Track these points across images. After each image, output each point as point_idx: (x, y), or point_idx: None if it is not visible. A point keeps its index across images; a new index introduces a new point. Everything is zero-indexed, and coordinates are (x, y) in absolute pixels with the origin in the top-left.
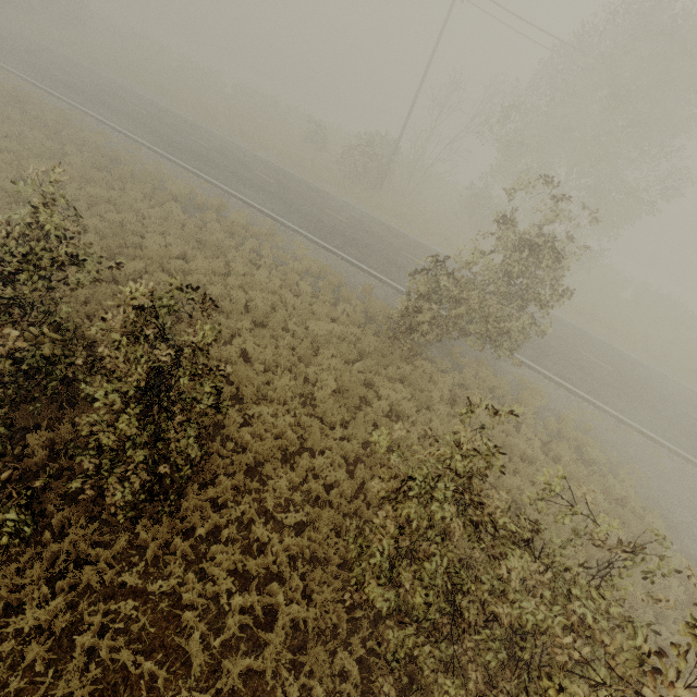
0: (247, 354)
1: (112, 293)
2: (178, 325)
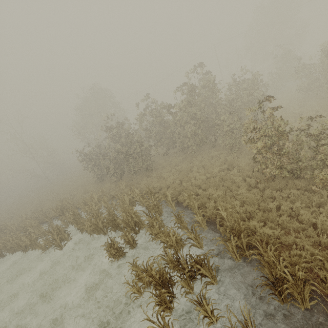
0: None
1: None
2: None
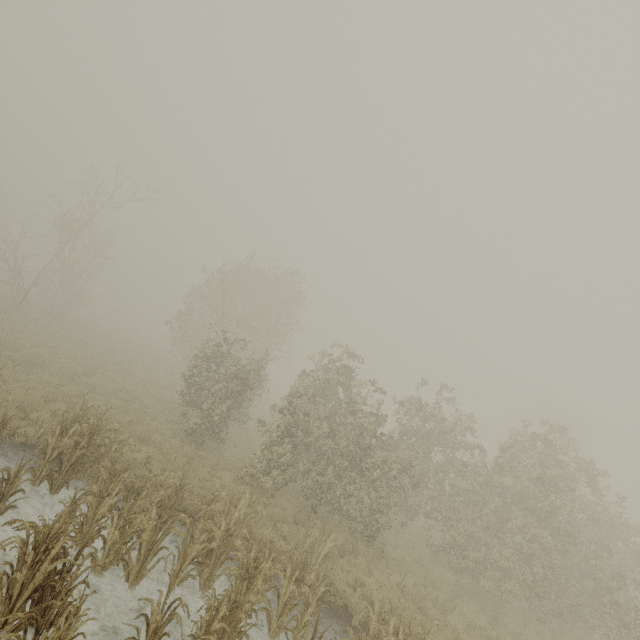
0: None
1: None
2: None
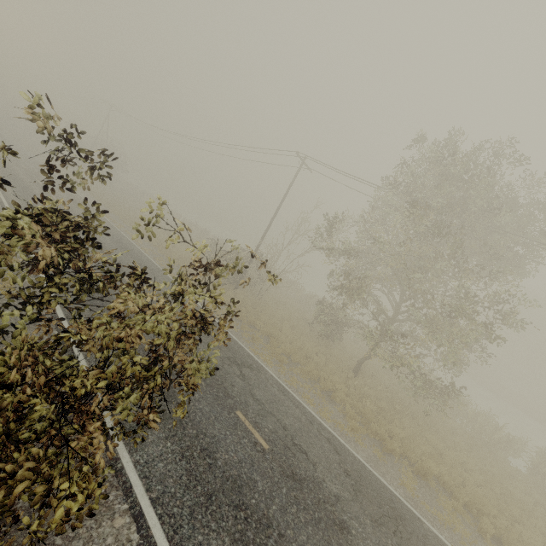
0: None
1: None
2: None
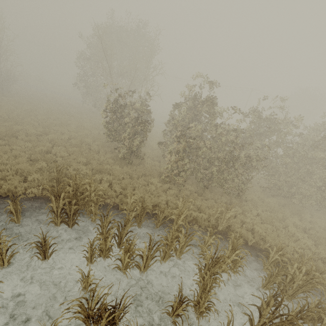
0: None
1: None
2: None
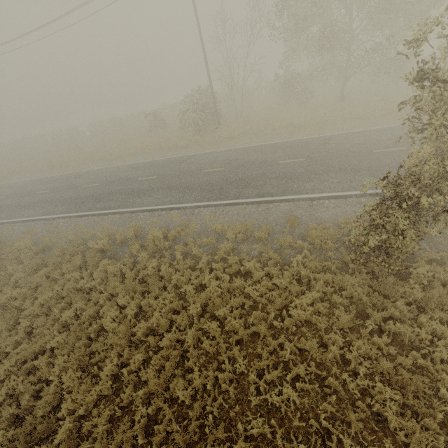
0: (266, 397)
1: (108, 417)
2: (188, 429)
